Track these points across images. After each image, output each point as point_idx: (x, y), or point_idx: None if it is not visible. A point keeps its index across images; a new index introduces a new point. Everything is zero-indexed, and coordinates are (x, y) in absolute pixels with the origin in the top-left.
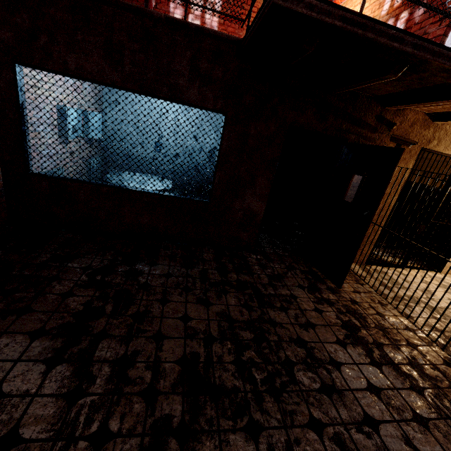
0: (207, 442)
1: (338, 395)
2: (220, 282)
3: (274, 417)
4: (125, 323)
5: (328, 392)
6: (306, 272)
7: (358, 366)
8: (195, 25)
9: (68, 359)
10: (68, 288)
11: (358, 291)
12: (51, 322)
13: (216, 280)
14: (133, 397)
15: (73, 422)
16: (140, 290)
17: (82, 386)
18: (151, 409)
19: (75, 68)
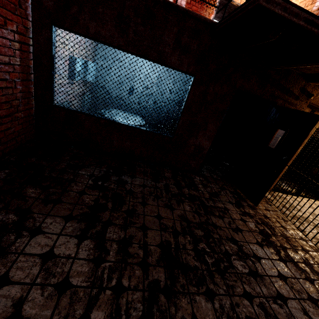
0: (183, 299)
1: (260, 278)
2: (178, 194)
3: (222, 288)
4: (122, 216)
5: (253, 276)
6: (233, 192)
7: (271, 260)
8: (183, 8)
9: (90, 237)
10: (82, 188)
11: (268, 209)
12: (75, 211)
13: (175, 192)
14: (134, 266)
15: (100, 278)
16: (127, 194)
17: (102, 255)
18: (146, 275)
19: (94, 33)
